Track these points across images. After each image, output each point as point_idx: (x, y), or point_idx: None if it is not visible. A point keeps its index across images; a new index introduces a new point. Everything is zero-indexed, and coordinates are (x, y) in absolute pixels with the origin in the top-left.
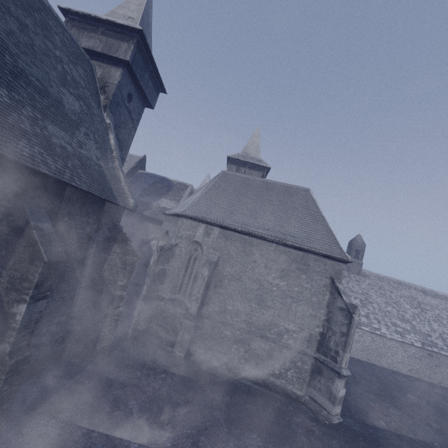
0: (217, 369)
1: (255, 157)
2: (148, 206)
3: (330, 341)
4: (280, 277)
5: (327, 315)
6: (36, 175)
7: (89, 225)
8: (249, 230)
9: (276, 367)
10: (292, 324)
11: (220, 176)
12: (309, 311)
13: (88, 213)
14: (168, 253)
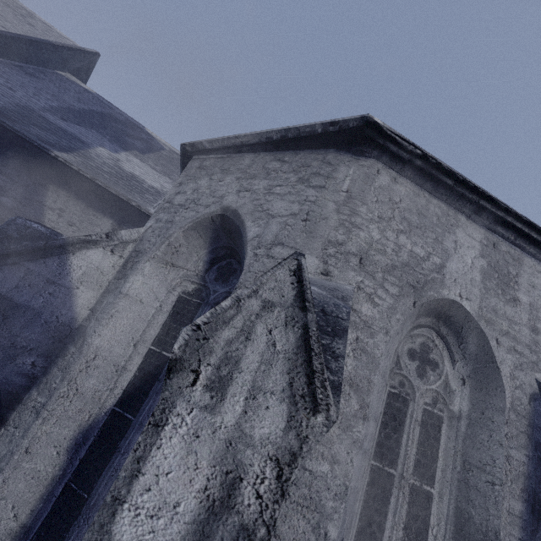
0: None
1: None
2: (78, 145)
3: None
4: None
5: None
6: None
7: None
8: None
9: None
10: None
11: None
12: None
13: None
14: None
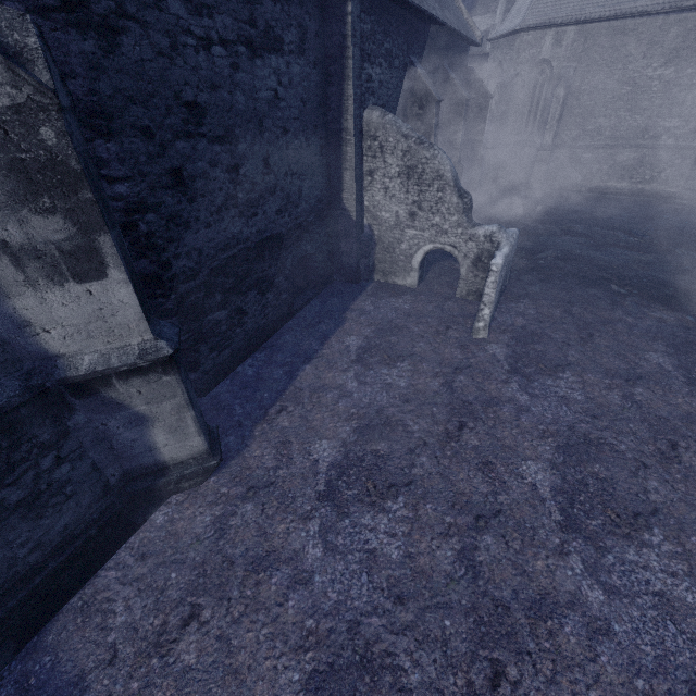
0: (575, 193)
1: None
2: None
3: None
4: (665, 64)
5: None
6: (445, 36)
7: (457, 74)
8: (622, 11)
9: (647, 173)
10: (676, 120)
11: None
12: None
13: (457, 61)
14: (509, 89)
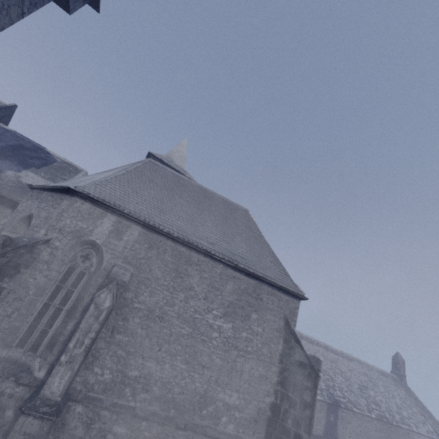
0: None
1: (179, 165)
2: None
3: (288, 419)
4: (224, 315)
5: (281, 374)
6: None
7: None
8: (189, 239)
9: None
10: (236, 394)
11: (145, 163)
12: (259, 370)
13: None
14: (21, 255)
